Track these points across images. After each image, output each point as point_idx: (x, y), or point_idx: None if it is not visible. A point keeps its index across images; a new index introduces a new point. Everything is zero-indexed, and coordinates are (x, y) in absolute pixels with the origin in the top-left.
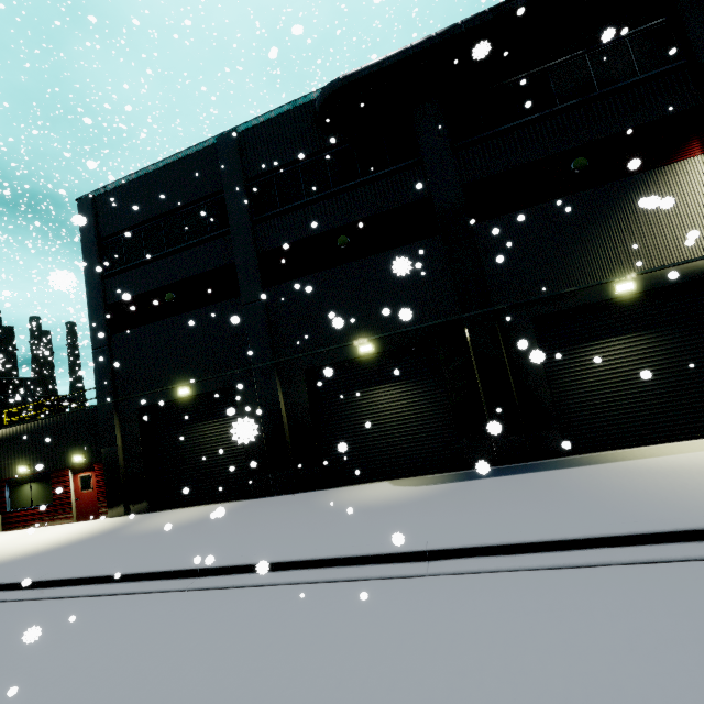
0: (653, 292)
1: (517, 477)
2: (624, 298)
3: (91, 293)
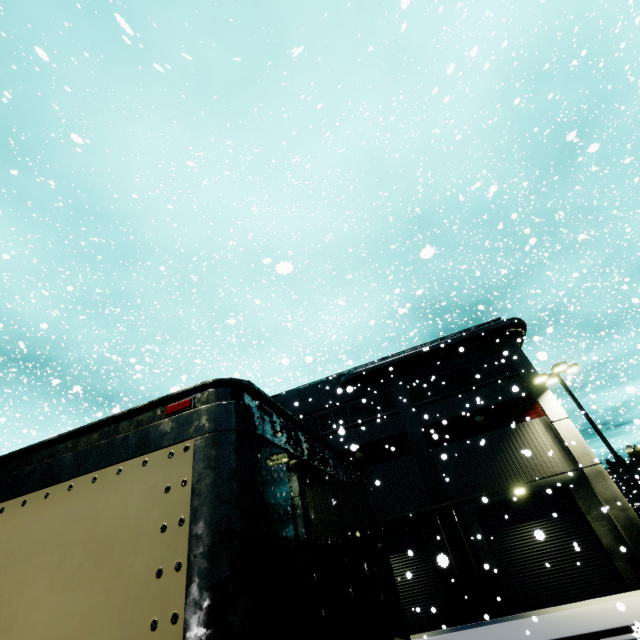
0: (538, 493)
1: (482, 627)
2: (523, 497)
3: None
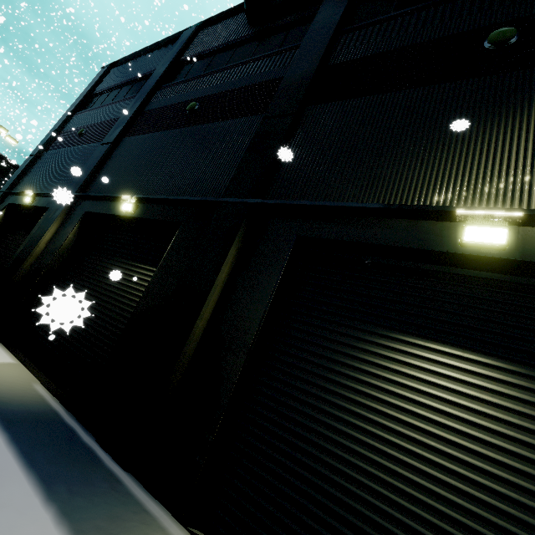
0: None
1: None
2: (485, 274)
3: (59, 121)
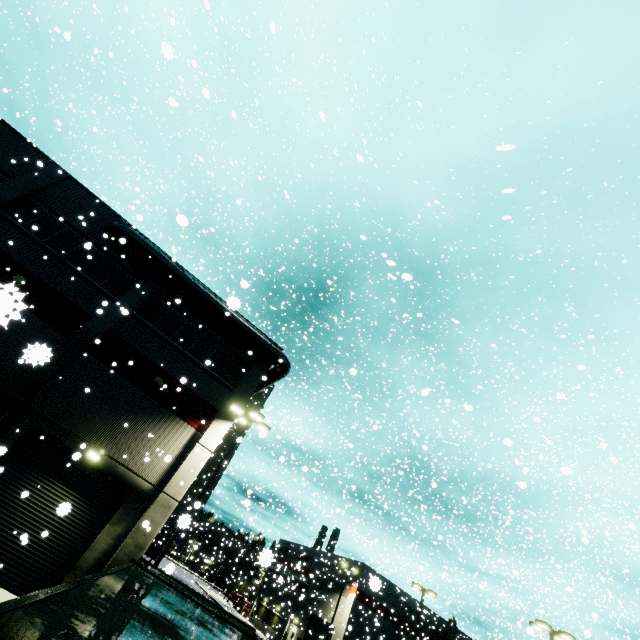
0: (107, 474)
1: None
2: (92, 464)
3: None
